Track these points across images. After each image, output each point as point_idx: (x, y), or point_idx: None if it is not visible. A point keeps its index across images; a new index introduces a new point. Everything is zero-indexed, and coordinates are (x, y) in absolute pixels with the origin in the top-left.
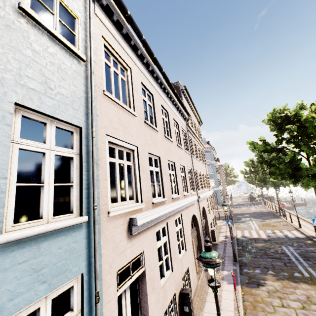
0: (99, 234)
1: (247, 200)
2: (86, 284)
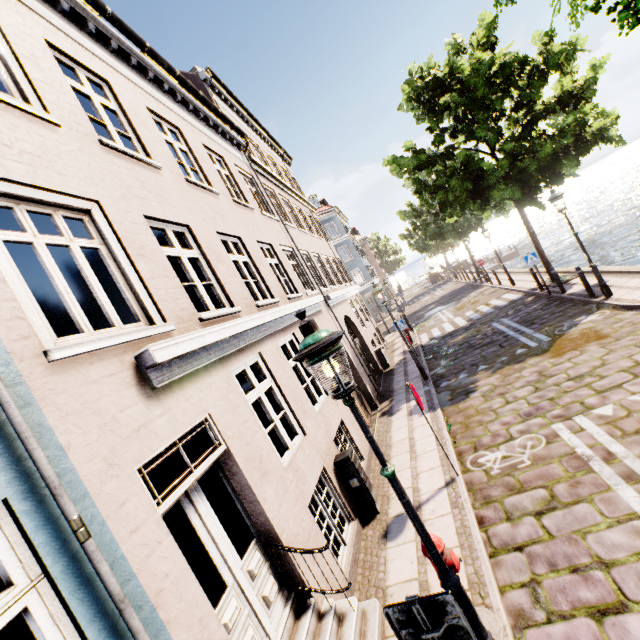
0: (35, 406)
1: (428, 285)
2: (30, 518)
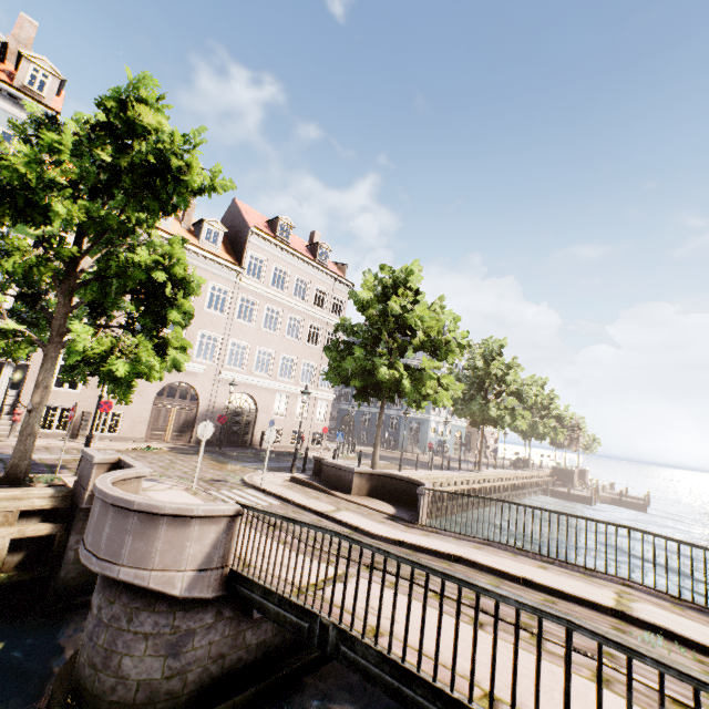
0: None
1: None
2: None
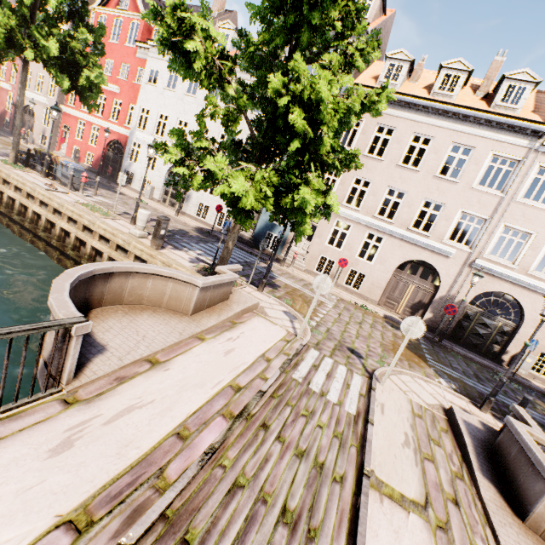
0: None
1: None
2: None
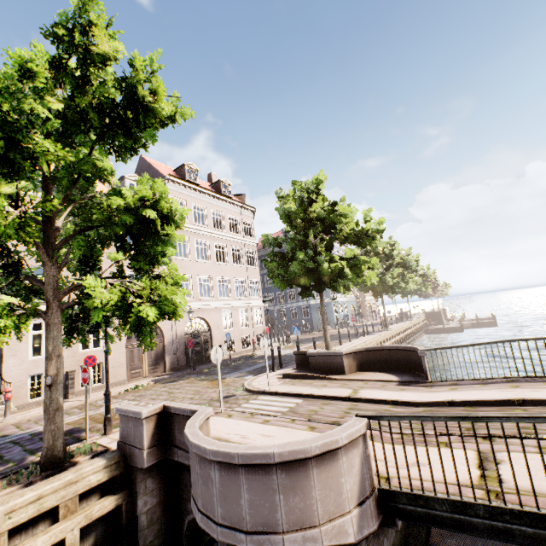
0: None
1: None
2: None
